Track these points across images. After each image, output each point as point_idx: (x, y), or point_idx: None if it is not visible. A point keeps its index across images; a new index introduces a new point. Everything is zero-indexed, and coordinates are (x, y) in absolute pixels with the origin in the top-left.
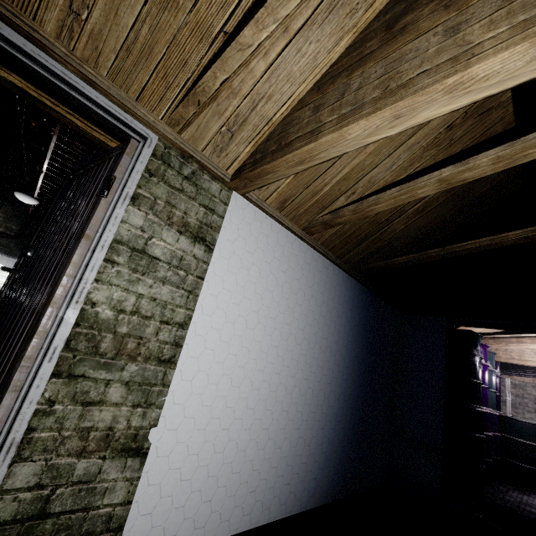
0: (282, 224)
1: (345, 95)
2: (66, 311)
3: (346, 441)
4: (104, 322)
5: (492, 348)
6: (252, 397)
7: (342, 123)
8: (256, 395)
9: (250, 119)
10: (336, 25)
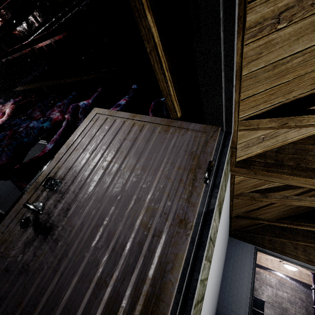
0: (232, 192)
1: None
2: None
3: None
4: None
5: None
6: None
7: None
8: None
9: (279, 136)
10: None
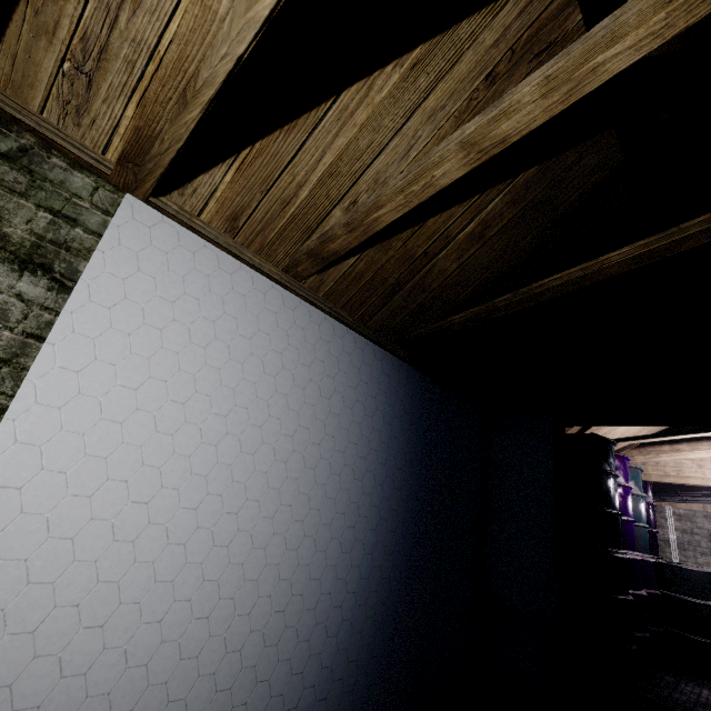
0: (240, 258)
1: None
2: None
3: (390, 625)
4: None
5: (638, 463)
6: (168, 559)
7: None
8: (179, 555)
9: (114, 47)
10: None
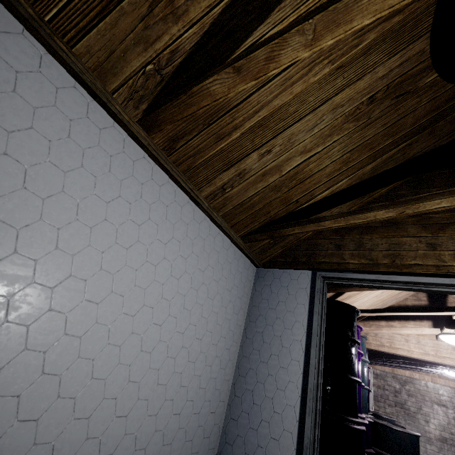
0: None
1: None
2: None
3: None
4: None
5: (362, 333)
6: None
7: None
8: None
9: None
10: None
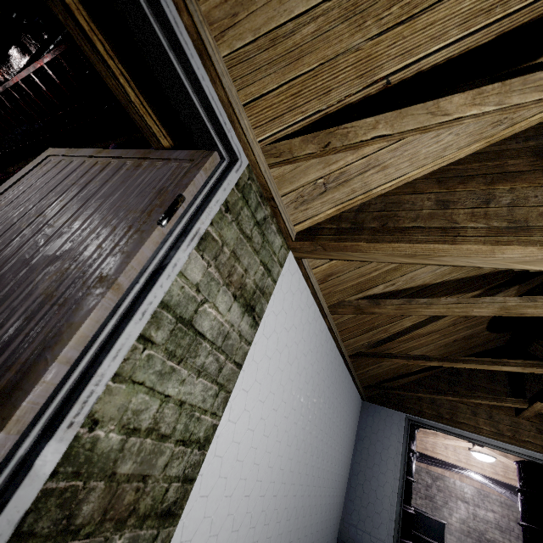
0: (317, 297)
1: (491, 204)
2: (42, 447)
3: None
4: (100, 459)
5: None
6: (247, 541)
7: (499, 238)
8: (251, 537)
9: (353, 181)
10: (479, 128)
